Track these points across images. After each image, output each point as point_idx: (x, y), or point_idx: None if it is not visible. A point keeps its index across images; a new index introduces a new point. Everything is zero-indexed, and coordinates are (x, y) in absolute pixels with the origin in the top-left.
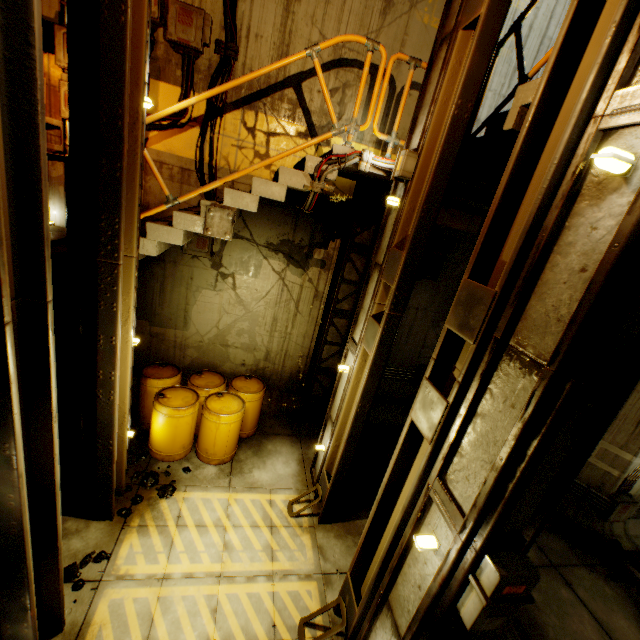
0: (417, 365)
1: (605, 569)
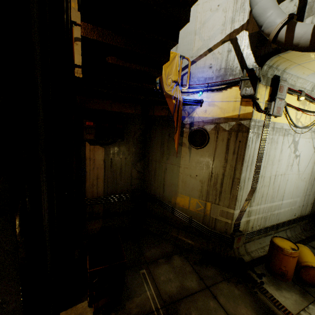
0: (132, 190)
1: (236, 278)
